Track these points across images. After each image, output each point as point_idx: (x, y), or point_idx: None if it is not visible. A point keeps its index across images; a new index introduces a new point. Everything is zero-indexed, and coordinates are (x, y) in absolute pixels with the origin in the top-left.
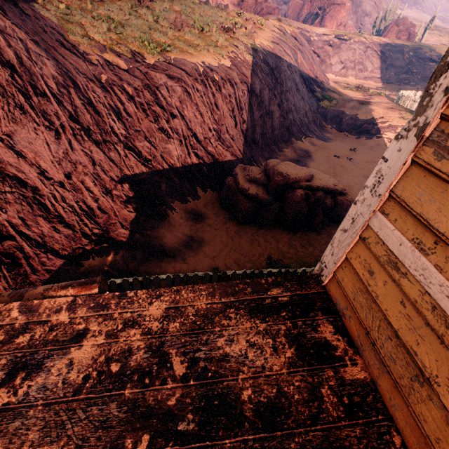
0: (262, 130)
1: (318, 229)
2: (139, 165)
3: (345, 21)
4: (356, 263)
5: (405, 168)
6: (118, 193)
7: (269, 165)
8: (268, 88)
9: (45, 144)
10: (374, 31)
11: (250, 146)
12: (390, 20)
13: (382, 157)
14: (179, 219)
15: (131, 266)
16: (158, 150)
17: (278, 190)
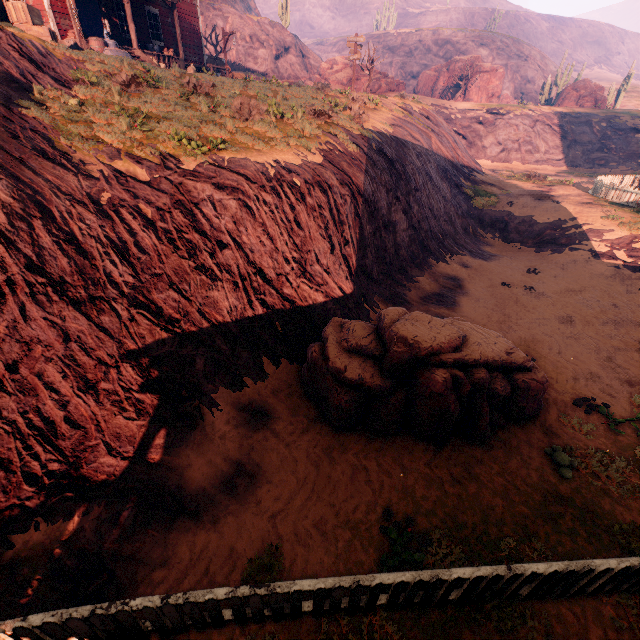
0: (378, 251)
1: (484, 438)
2: (156, 332)
3: (499, 91)
4: None
5: None
6: (111, 387)
7: (383, 320)
8: (385, 189)
9: None
10: (543, 101)
11: (360, 278)
12: (564, 85)
13: None
14: (222, 425)
15: (107, 542)
16: (194, 302)
17: (401, 368)
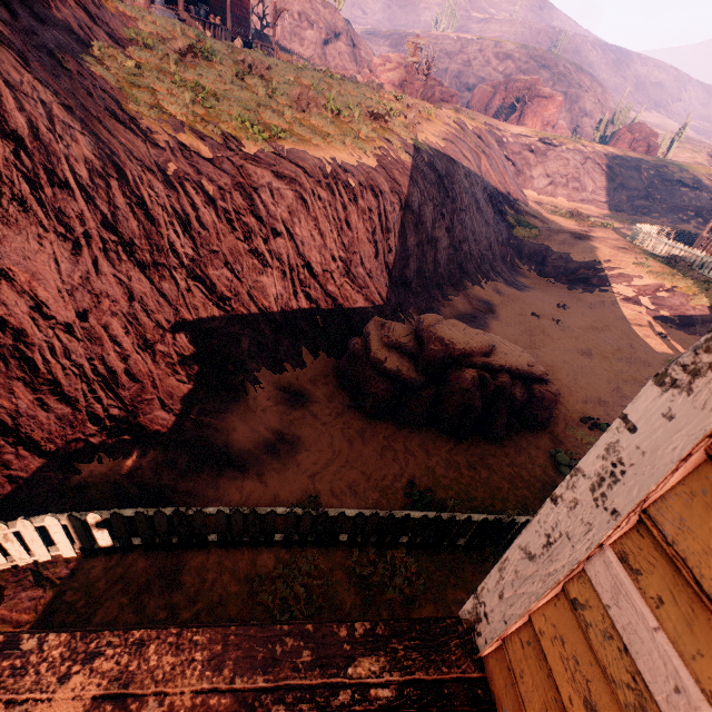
0: (418, 264)
1: (499, 438)
2: (208, 306)
3: (554, 120)
4: (554, 655)
5: (687, 469)
6: (166, 350)
7: (422, 323)
8: (432, 204)
9: (52, 262)
10: (597, 138)
11: (398, 288)
12: (620, 125)
13: (622, 415)
14: (264, 401)
15: (165, 479)
16: (245, 284)
17: (435, 366)
